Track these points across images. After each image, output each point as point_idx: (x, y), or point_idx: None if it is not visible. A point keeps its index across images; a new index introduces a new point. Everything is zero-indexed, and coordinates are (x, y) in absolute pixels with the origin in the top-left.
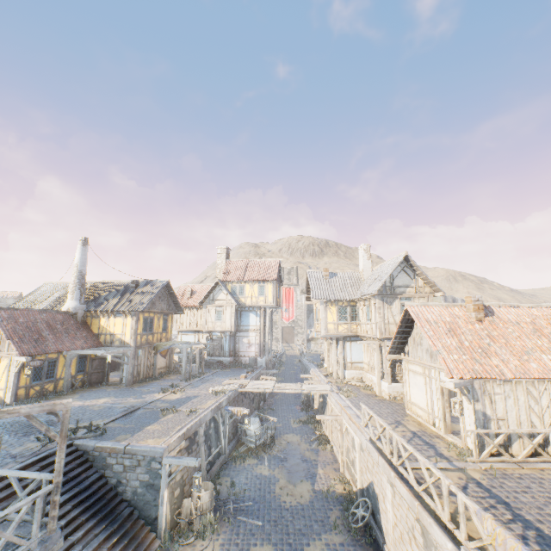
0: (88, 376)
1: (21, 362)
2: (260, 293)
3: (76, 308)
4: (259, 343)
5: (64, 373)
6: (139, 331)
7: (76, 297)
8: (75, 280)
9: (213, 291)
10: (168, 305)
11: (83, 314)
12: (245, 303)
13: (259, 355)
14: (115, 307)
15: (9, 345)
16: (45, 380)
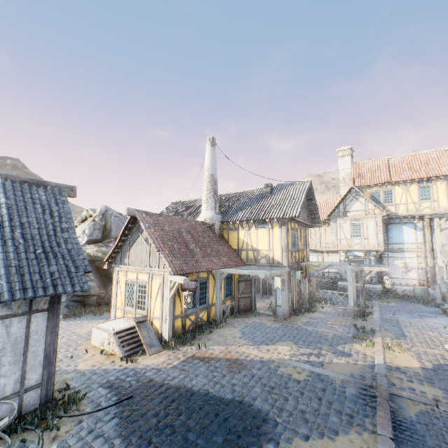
0: (235, 302)
1: (176, 283)
2: (422, 196)
3: (212, 219)
4: (424, 267)
5: (214, 297)
6: (289, 245)
7: (210, 206)
8: (207, 186)
9: (343, 201)
10: (306, 215)
11: (219, 226)
12: (396, 213)
13: (426, 285)
14: (257, 215)
15: (159, 259)
16: (198, 307)
